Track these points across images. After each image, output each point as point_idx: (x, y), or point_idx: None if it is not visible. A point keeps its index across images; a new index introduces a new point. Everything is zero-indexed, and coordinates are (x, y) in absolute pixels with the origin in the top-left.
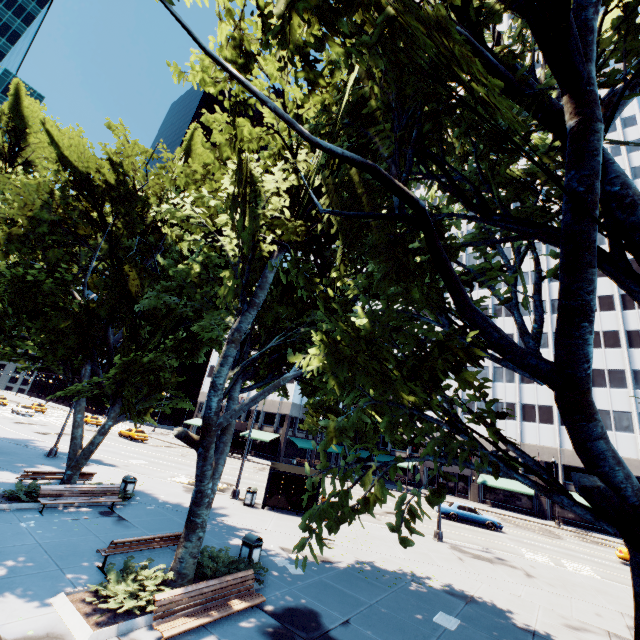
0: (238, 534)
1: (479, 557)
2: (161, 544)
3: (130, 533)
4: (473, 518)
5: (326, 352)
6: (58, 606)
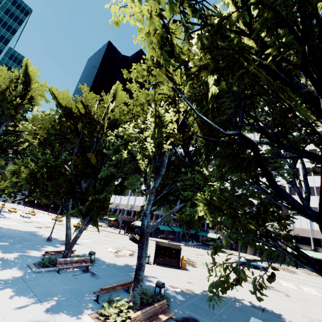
0: (147, 279)
1: None
2: (120, 287)
3: (100, 281)
4: (253, 265)
5: (207, 204)
6: (86, 321)
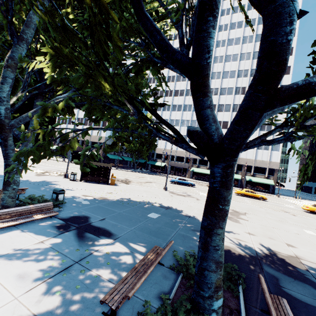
0: None
1: (180, 195)
2: None
3: None
4: (184, 183)
5: (50, 57)
6: None
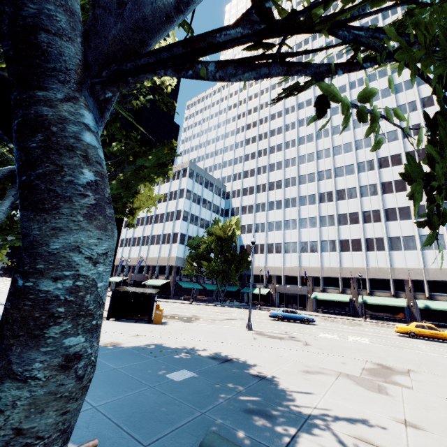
0: None
1: (274, 337)
2: None
3: None
4: (293, 317)
5: None
6: None
